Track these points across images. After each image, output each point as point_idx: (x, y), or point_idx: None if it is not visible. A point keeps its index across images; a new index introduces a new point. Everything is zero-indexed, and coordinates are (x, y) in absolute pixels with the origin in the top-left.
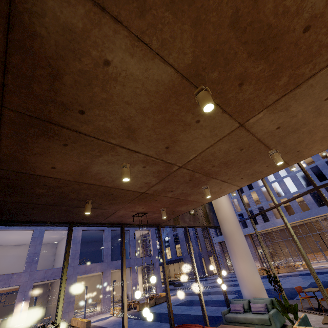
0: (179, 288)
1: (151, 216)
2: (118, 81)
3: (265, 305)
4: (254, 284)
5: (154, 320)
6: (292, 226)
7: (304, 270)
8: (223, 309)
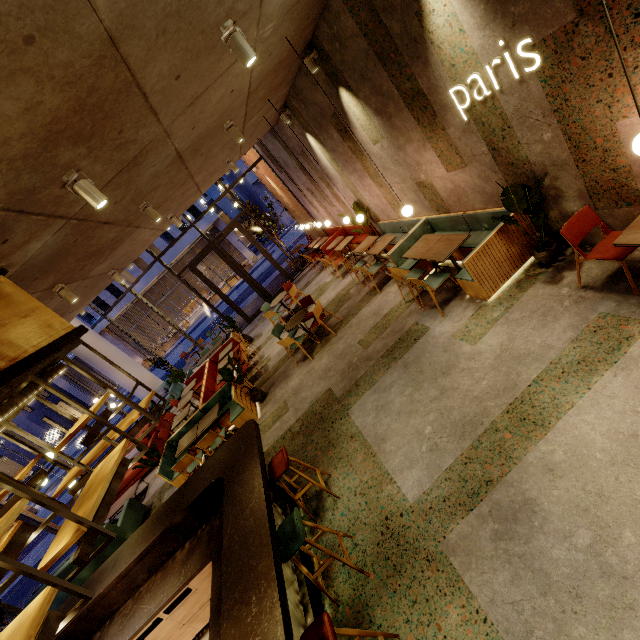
0: None
1: None
2: None
3: (164, 389)
4: (147, 381)
5: (44, 537)
6: (156, 284)
7: (187, 330)
8: None
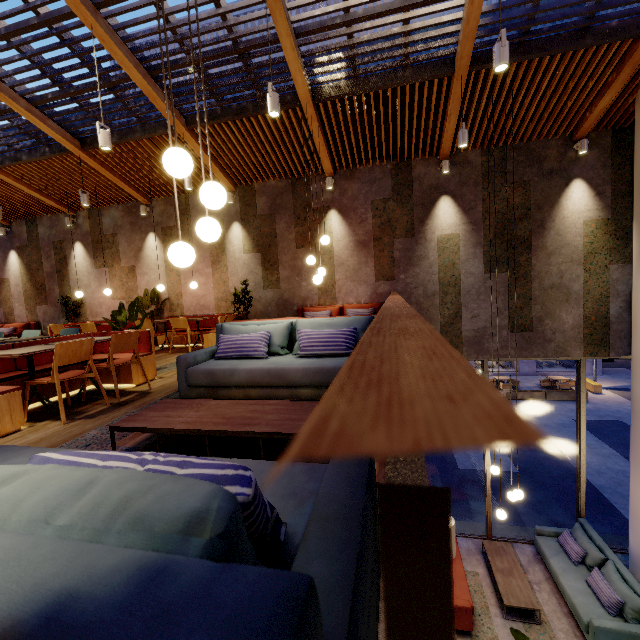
0: None
1: None
2: None
3: (615, 601)
4: None
5: None
6: None
7: None
8: None
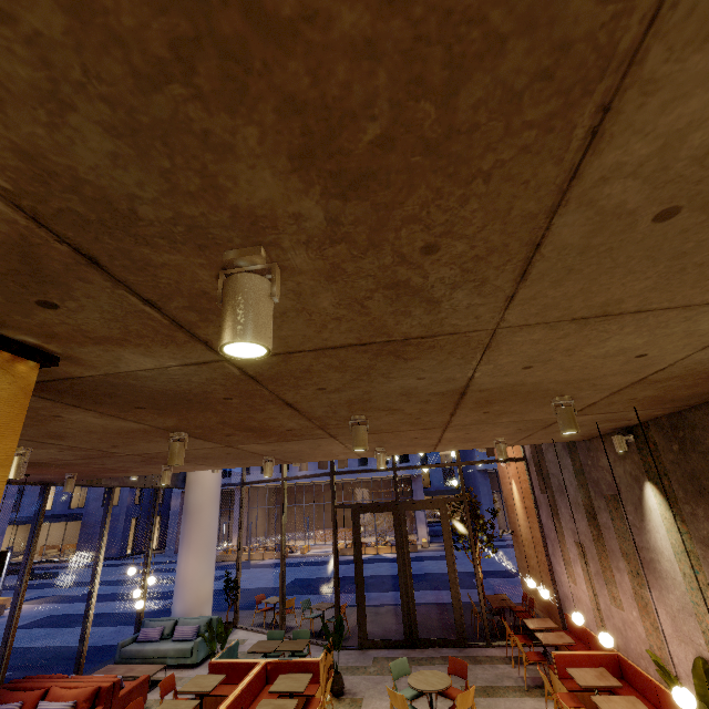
0: (42, 583)
1: (39, 476)
2: (66, 421)
3: (197, 628)
4: (199, 593)
5: None
6: (319, 485)
7: (301, 556)
8: (129, 631)
